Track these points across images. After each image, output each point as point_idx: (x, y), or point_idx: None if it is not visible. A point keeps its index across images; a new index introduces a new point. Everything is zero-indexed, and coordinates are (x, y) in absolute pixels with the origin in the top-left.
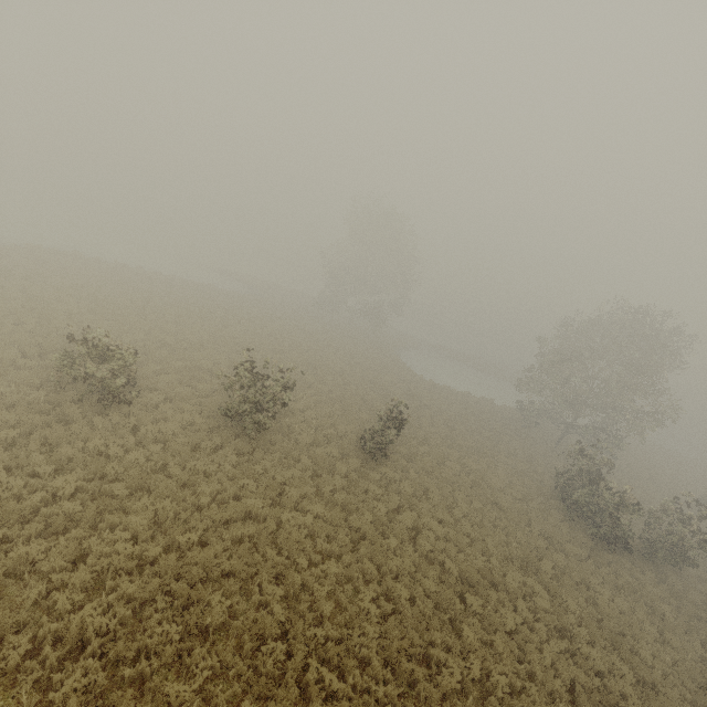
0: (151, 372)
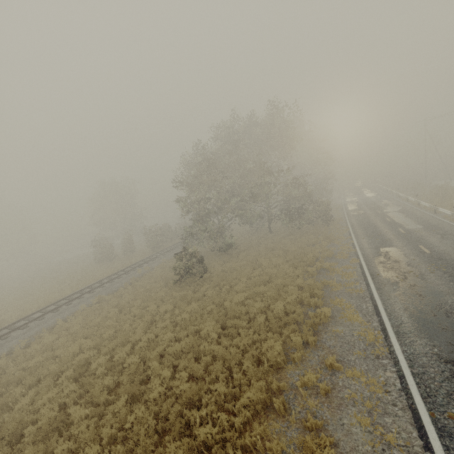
0: None
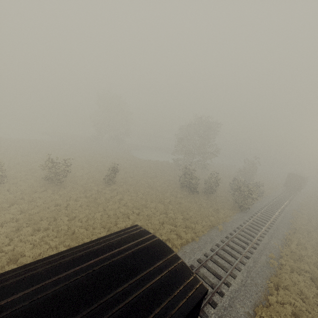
0: (13, 173)
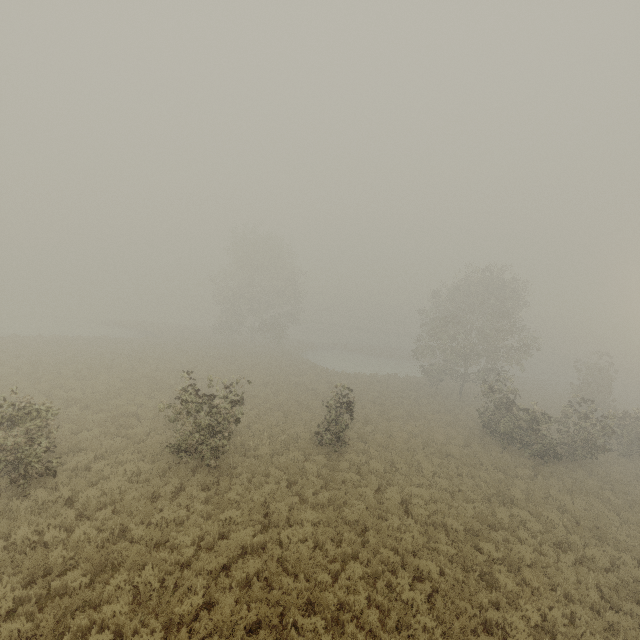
0: (68, 433)
